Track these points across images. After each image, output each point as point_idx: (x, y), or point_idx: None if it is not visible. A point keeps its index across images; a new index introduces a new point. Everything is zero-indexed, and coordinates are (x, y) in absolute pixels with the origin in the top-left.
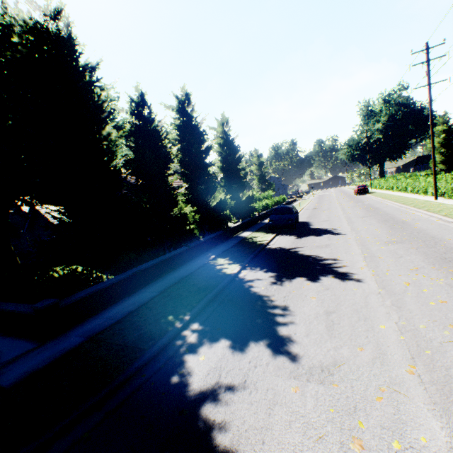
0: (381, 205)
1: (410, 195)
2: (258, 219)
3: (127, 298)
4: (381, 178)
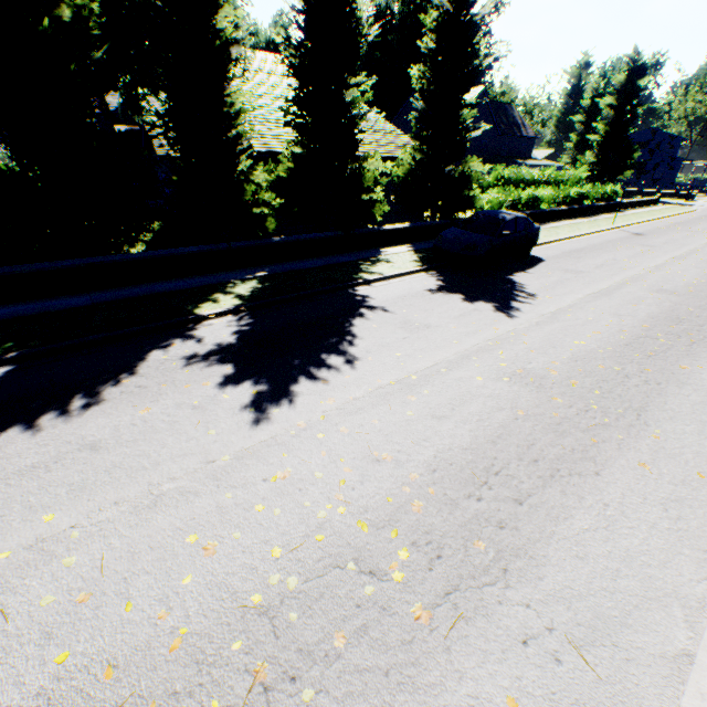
0: None
1: None
2: None
3: (63, 296)
4: None
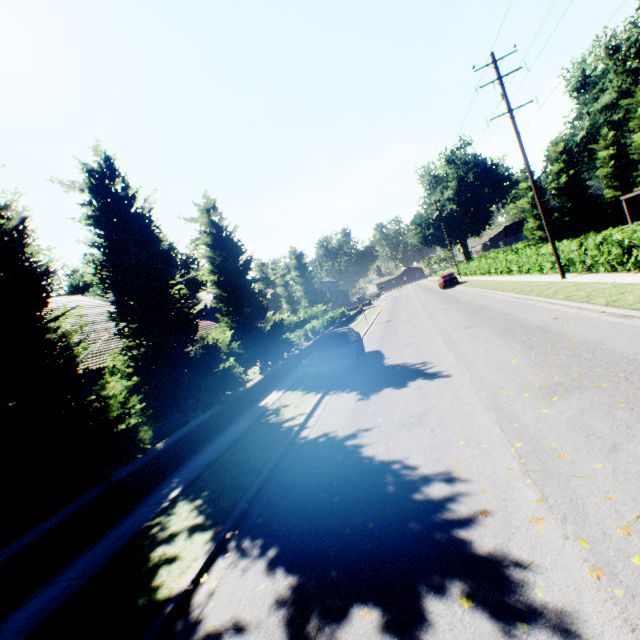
0: (485, 300)
1: (520, 278)
2: (301, 357)
3: None
4: (470, 260)
